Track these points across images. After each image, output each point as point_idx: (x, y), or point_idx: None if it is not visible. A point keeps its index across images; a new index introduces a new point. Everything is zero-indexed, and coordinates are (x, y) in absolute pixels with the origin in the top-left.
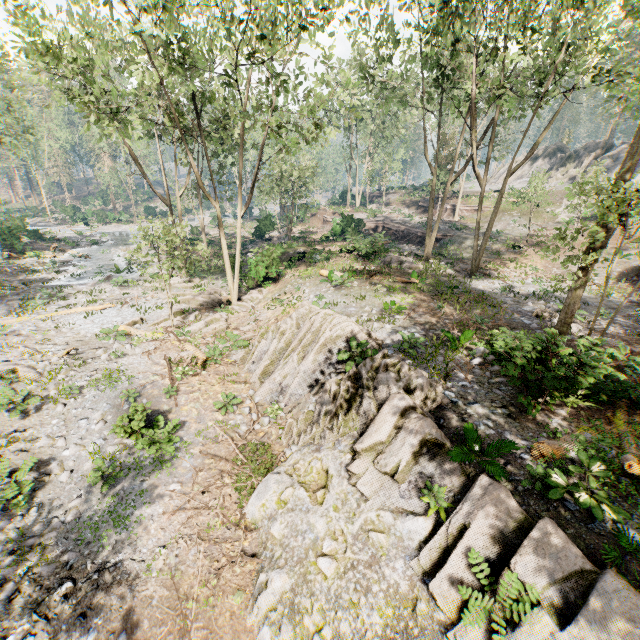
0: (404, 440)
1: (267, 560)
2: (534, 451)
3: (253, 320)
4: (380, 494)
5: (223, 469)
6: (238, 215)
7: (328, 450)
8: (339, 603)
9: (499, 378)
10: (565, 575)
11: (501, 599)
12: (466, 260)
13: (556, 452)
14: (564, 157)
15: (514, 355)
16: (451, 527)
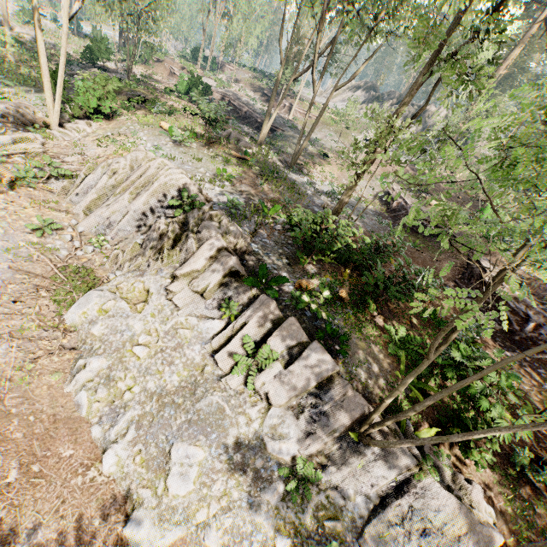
0: (215, 270)
1: (86, 351)
2: (297, 284)
3: (79, 152)
4: (190, 306)
5: (39, 284)
6: (64, 16)
7: (151, 276)
8: (148, 372)
9: (289, 241)
10: (294, 345)
11: (257, 359)
12: (289, 155)
13: (309, 286)
14: (375, 96)
15: (302, 224)
16: (236, 324)
